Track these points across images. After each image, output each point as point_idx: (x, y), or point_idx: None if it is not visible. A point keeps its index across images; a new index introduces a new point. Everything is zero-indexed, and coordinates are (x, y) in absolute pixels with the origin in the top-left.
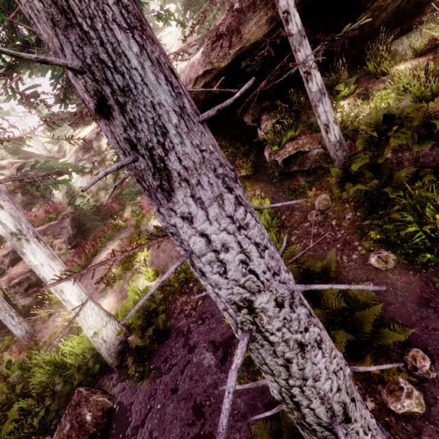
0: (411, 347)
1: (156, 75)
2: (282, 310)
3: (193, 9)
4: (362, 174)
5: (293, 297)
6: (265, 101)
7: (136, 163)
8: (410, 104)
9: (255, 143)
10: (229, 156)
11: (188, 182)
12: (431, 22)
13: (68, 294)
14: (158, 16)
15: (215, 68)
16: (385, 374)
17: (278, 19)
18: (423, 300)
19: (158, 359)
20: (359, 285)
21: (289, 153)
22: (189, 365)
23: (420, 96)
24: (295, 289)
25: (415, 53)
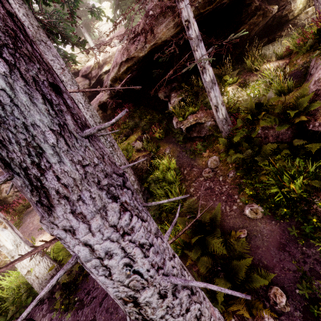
0: (273, 284)
1: (30, 95)
2: (165, 300)
3: (122, 9)
4: (241, 143)
5: (176, 284)
6: (174, 82)
7: (13, 179)
8: (273, 97)
9: (167, 113)
10: (147, 121)
11: (68, 198)
12: (288, 36)
13: (4, 240)
14: (92, 12)
15: (135, 57)
16: (254, 309)
17: (182, 25)
18: (281, 245)
19: (82, 291)
20: (237, 232)
21: (190, 123)
22: (107, 297)
23: (280, 89)
24: (176, 283)
25: (277, 57)
